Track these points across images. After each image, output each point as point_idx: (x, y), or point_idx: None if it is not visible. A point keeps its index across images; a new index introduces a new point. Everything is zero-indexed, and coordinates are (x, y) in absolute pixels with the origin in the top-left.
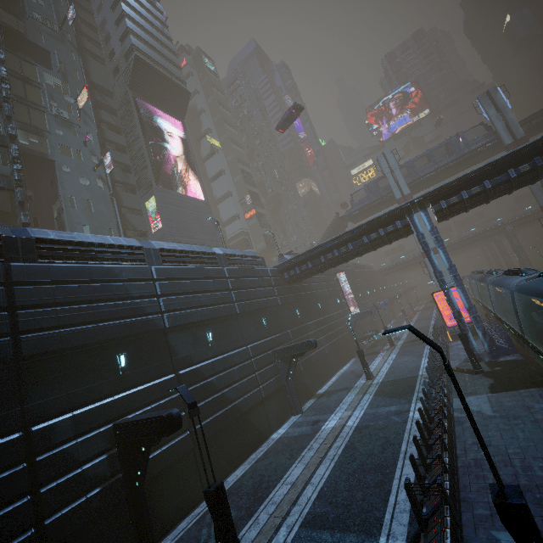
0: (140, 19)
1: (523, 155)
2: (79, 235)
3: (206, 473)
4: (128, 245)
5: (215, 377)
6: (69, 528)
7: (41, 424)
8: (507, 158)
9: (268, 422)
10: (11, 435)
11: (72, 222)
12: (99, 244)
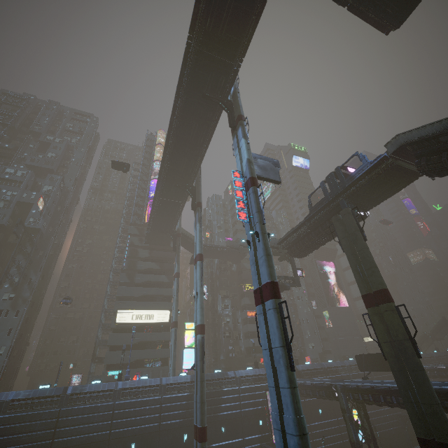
0: None
1: None
2: (332, 363)
3: (380, 445)
4: (342, 365)
5: (373, 418)
6: (347, 444)
7: (339, 418)
8: None
9: (396, 445)
10: (335, 418)
11: (304, 329)
12: (337, 366)
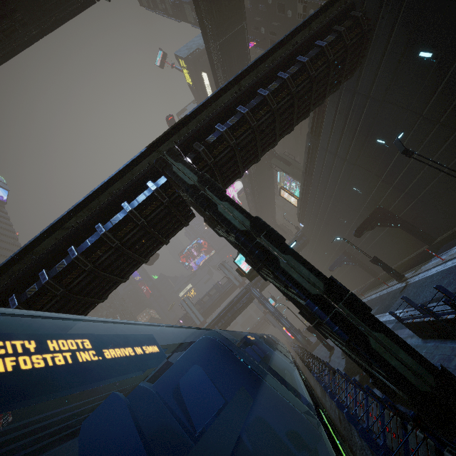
0: (3, 259)
1: (217, 319)
2: None
3: None
4: None
5: None
6: None
7: None
8: (213, 321)
9: None
10: None
11: None
12: None
